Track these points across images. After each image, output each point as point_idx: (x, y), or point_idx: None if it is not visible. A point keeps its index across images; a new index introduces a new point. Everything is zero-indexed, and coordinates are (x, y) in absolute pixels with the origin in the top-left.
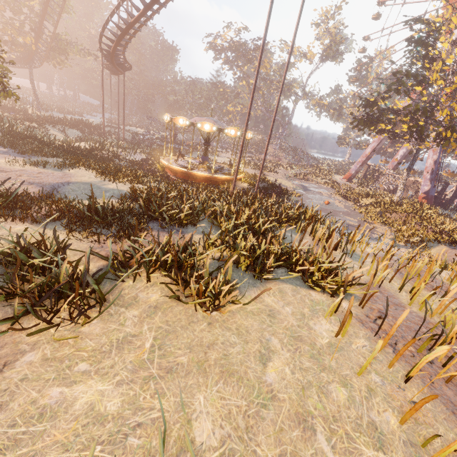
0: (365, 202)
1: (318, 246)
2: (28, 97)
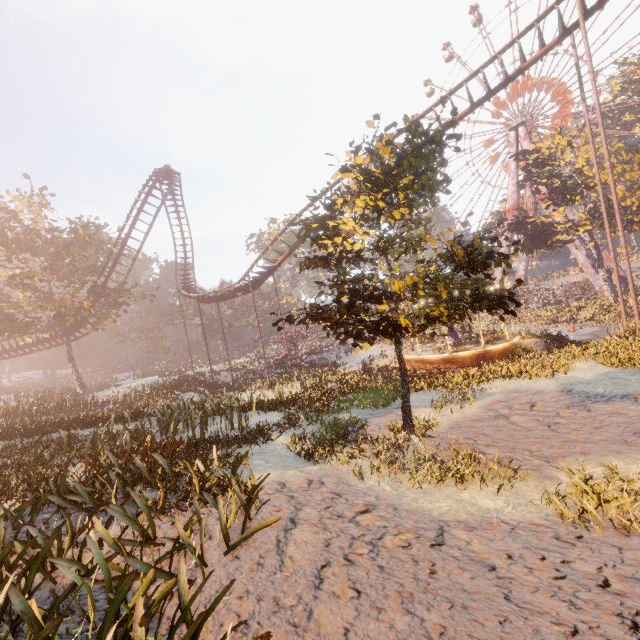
0: (585, 315)
1: None
2: (39, 390)
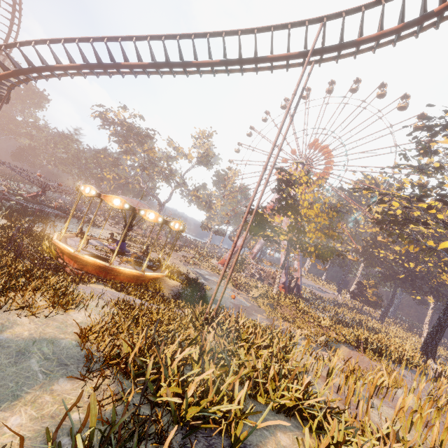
0: (255, 293)
1: (339, 395)
2: None
